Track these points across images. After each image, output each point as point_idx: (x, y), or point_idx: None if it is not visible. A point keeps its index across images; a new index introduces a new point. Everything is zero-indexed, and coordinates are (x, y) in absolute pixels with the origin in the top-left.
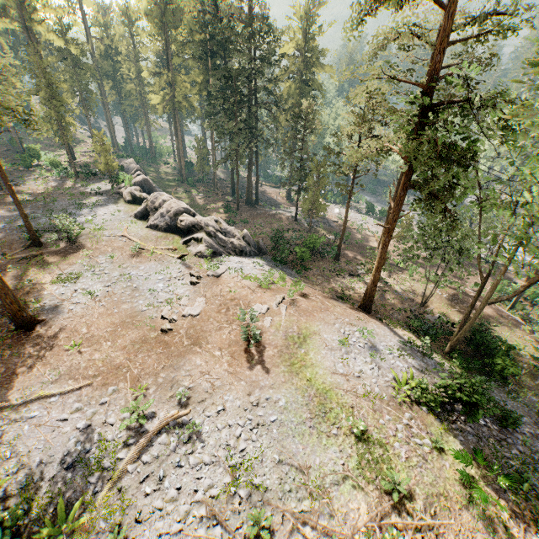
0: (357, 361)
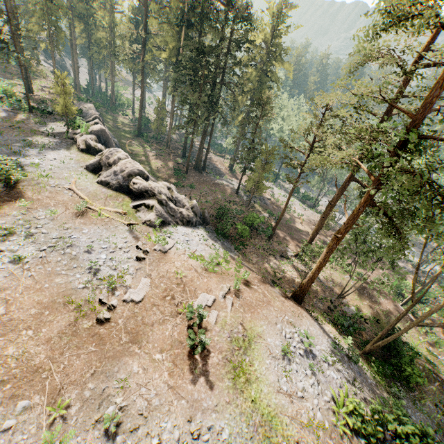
0: (299, 374)
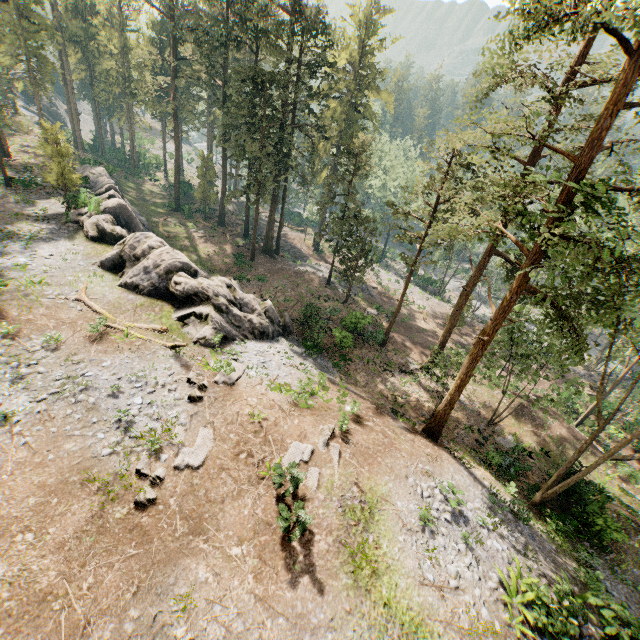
0: (448, 552)
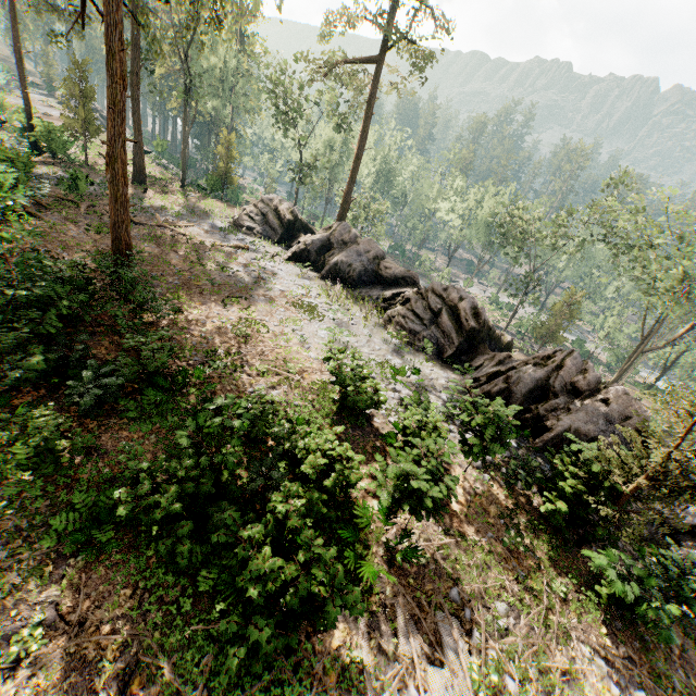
0: None
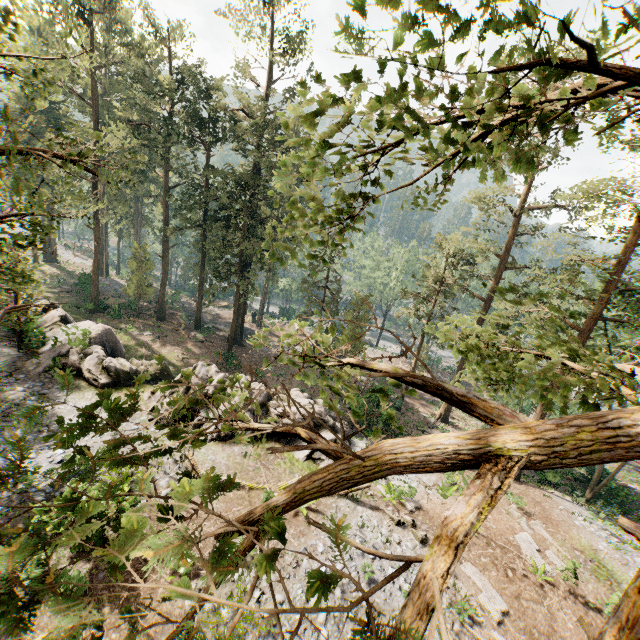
0: None
